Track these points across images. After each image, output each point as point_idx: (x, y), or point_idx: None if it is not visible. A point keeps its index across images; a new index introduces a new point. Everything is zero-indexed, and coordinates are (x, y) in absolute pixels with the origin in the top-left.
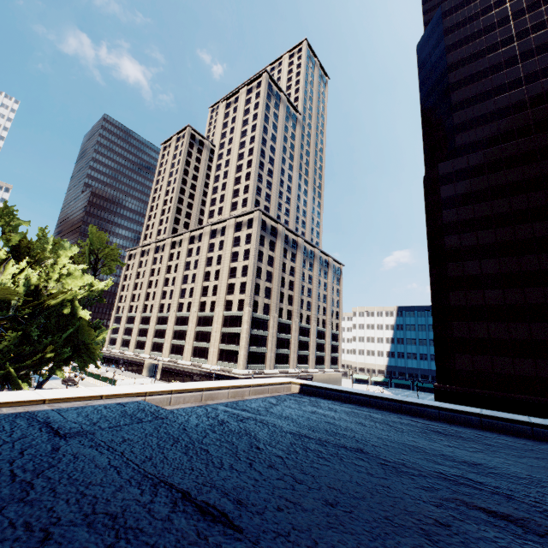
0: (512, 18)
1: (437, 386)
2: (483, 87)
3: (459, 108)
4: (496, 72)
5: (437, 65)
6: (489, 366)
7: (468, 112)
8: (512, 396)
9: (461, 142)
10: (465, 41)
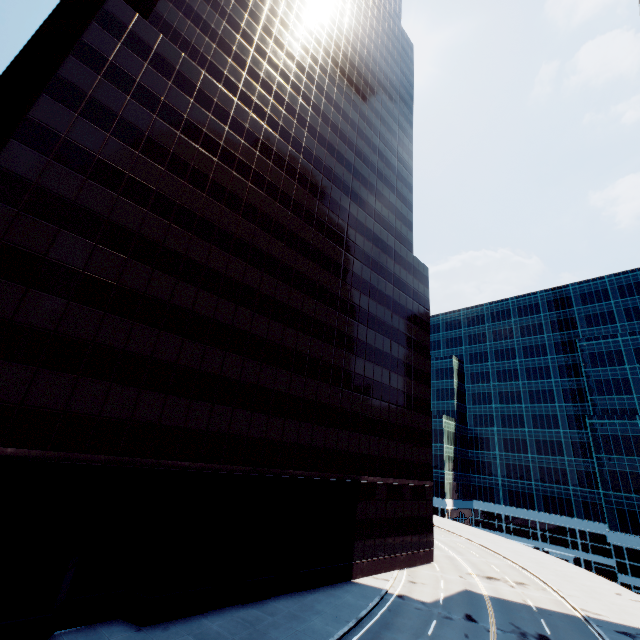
0: None
1: None
2: None
3: None
4: (241, 6)
5: None
6: None
7: None
8: None
9: (166, 14)
10: None
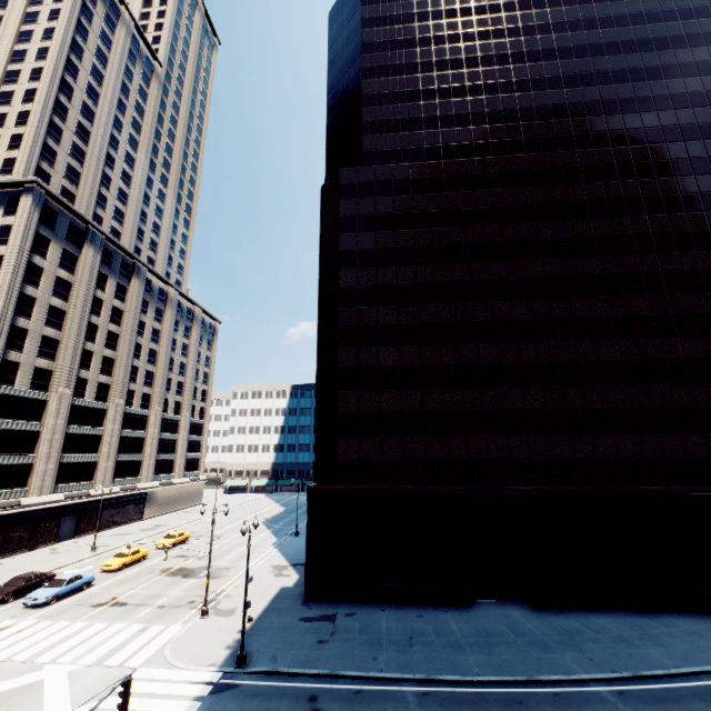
0: (432, 17)
1: (313, 488)
2: (398, 86)
3: (370, 102)
4: (412, 72)
5: (351, 41)
6: (378, 450)
7: (380, 111)
8: (400, 489)
9: (370, 147)
10: (383, 21)
